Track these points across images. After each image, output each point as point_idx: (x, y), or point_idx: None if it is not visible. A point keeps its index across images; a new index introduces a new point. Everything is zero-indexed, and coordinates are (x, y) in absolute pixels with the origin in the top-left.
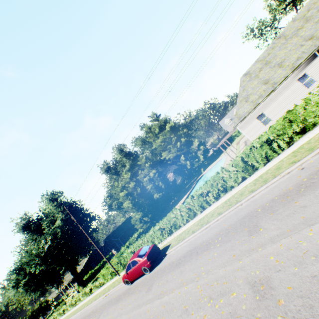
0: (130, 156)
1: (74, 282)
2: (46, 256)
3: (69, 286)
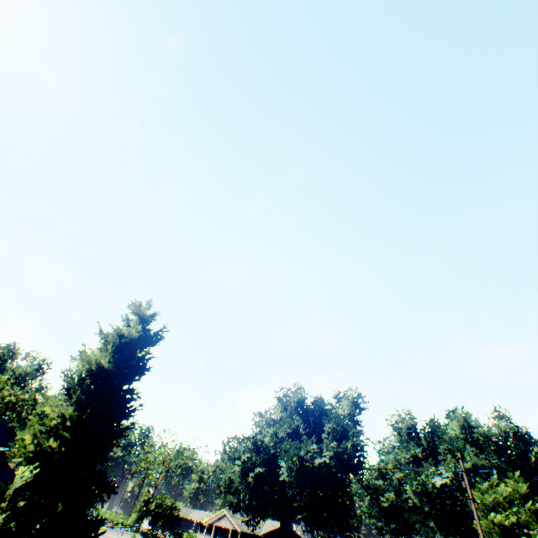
0: (472, 447)
1: (223, 535)
2: (315, 473)
3: (230, 537)
